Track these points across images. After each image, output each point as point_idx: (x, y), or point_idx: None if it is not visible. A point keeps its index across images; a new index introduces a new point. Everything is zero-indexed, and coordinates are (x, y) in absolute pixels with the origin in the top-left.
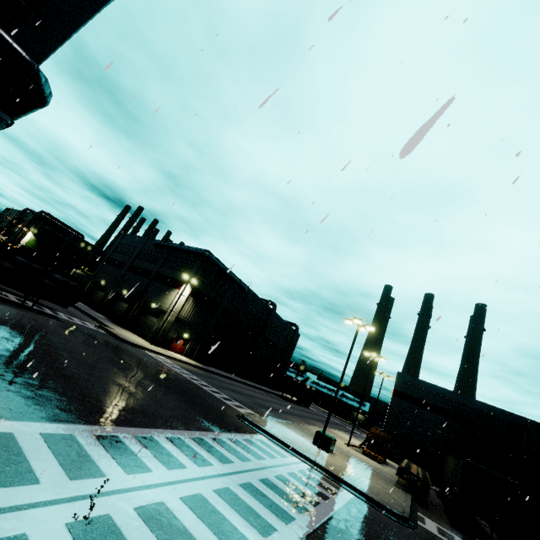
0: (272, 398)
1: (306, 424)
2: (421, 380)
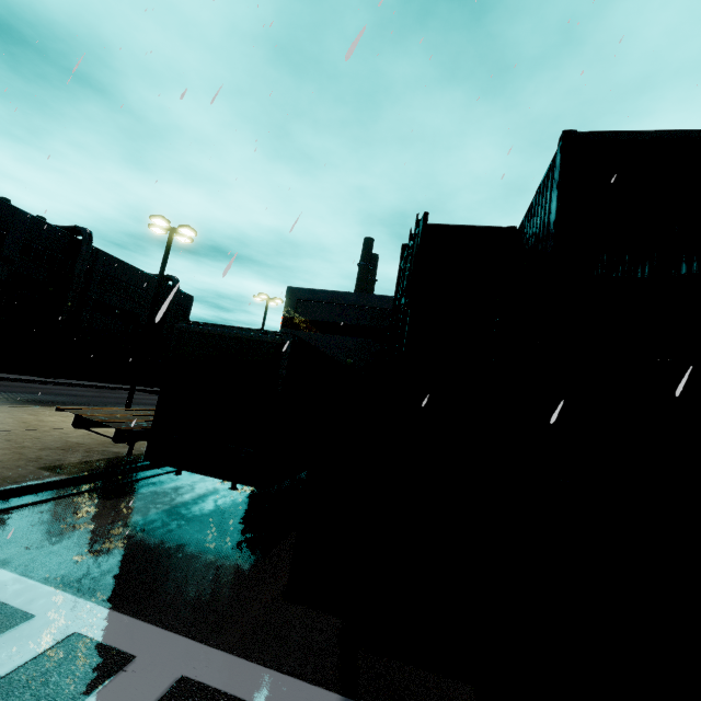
0: (87, 392)
1: (31, 406)
2: (323, 291)
